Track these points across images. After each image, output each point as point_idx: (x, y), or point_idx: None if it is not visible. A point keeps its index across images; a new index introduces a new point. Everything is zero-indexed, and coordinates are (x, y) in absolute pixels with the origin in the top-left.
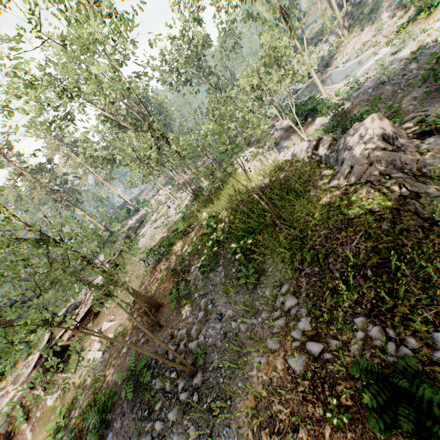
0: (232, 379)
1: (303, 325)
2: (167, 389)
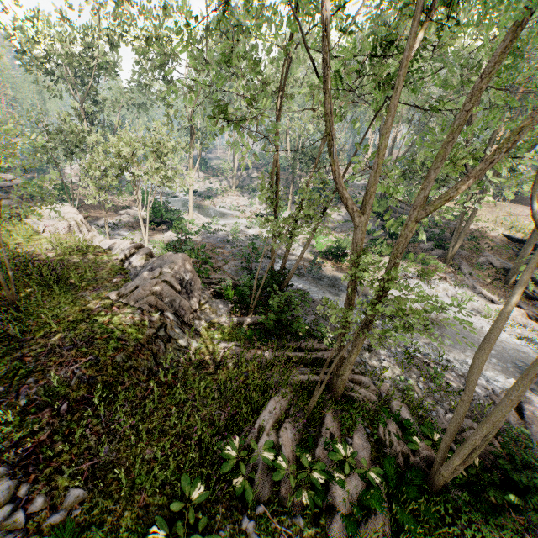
0: None
1: None
2: None
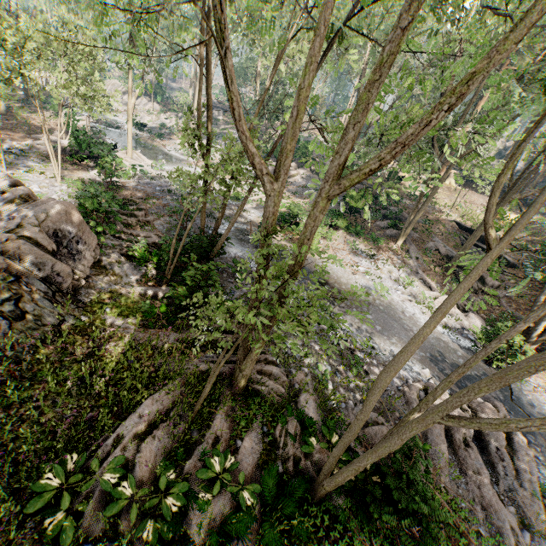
0: None
1: None
2: None
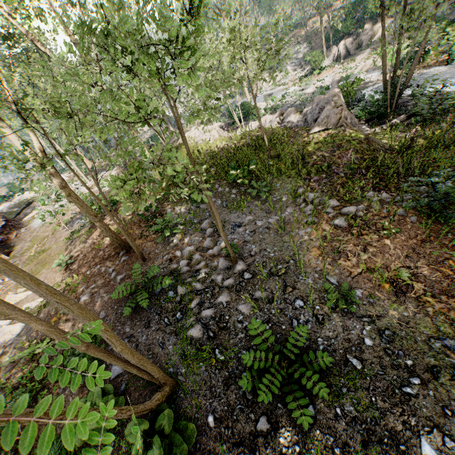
0: (284, 249)
1: (332, 203)
2: (199, 288)
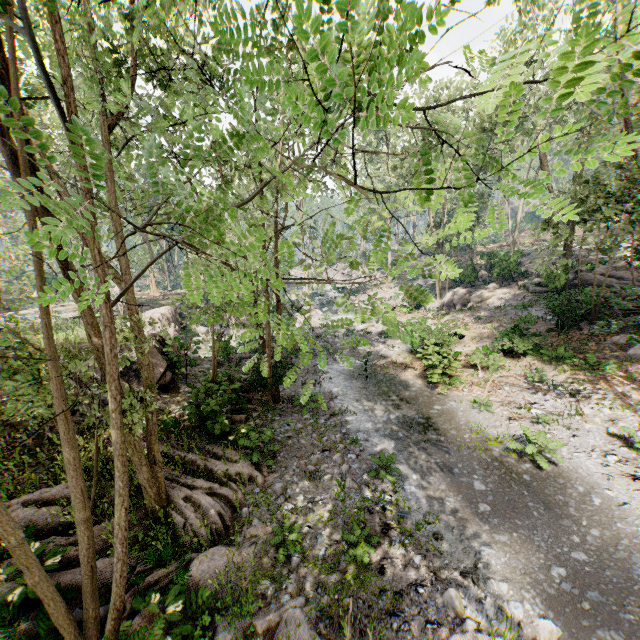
0: None
1: None
2: None
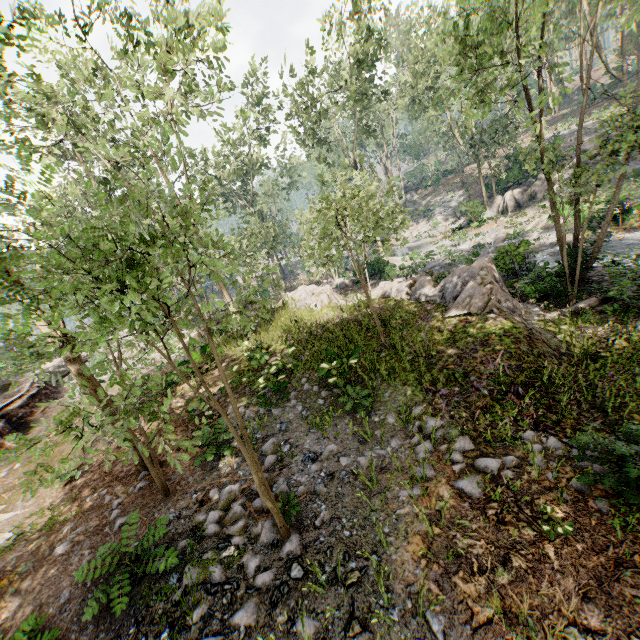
0: (369, 526)
1: (462, 444)
2: (217, 579)
